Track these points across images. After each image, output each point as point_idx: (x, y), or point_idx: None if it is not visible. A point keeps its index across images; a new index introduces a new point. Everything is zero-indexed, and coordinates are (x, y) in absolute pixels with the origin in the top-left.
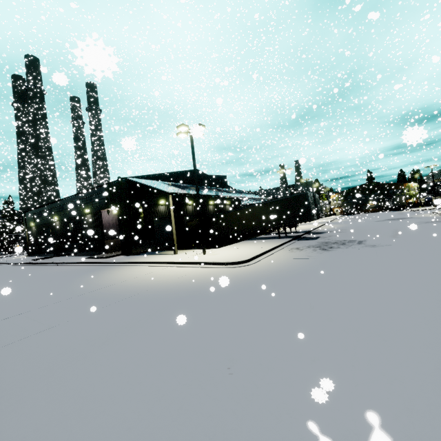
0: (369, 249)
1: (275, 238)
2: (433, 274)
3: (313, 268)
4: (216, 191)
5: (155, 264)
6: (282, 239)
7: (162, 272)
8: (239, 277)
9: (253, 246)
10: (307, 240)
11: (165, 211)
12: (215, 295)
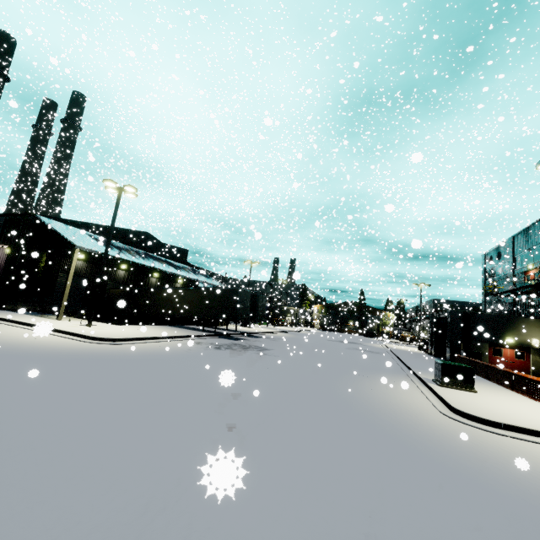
0: (254, 355)
1: (201, 330)
2: (240, 377)
3: (165, 357)
4: (157, 263)
5: (14, 323)
6: (202, 332)
7: (5, 332)
8: (77, 350)
9: (158, 331)
10: (228, 339)
11: (82, 268)
12: (14, 357)
